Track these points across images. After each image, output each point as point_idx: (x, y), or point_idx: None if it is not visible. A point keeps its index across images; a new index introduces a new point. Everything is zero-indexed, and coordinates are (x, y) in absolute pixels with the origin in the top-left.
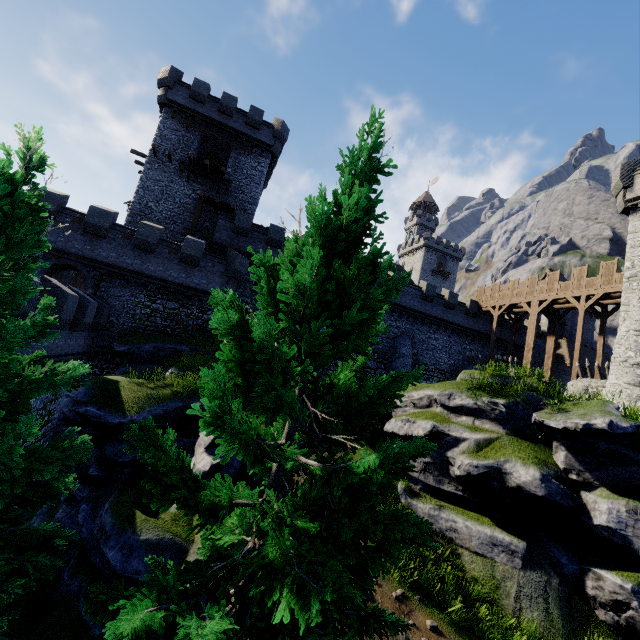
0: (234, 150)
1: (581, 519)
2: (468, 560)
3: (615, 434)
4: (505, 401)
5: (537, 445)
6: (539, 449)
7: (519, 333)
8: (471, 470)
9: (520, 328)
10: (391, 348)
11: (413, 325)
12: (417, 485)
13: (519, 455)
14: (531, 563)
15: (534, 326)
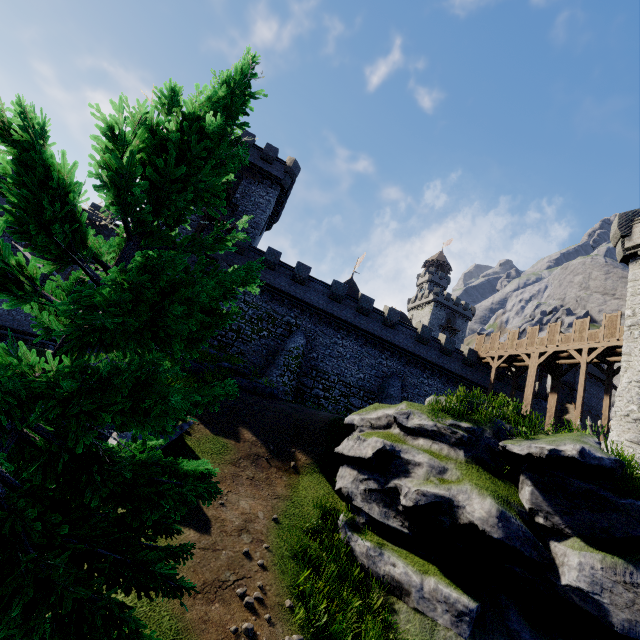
0: (246, 179)
1: (548, 578)
2: (403, 618)
3: (588, 465)
4: (469, 425)
5: (502, 480)
6: (503, 484)
7: (522, 392)
8: (418, 499)
9: (523, 386)
10: (379, 387)
11: (405, 366)
12: (361, 518)
13: (476, 486)
14: (481, 632)
15: (533, 379)
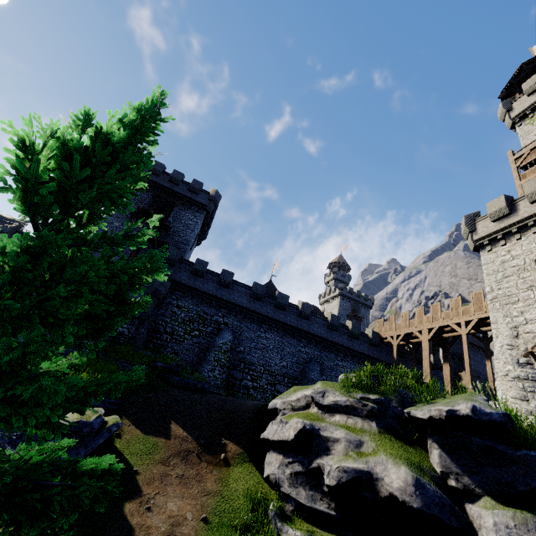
0: (177, 206)
1: None
2: None
3: (482, 422)
4: (377, 396)
5: (412, 446)
6: (414, 450)
7: (422, 365)
8: (340, 476)
9: (421, 360)
10: (301, 373)
11: (321, 352)
12: (289, 505)
13: (390, 455)
14: None
15: (427, 352)
